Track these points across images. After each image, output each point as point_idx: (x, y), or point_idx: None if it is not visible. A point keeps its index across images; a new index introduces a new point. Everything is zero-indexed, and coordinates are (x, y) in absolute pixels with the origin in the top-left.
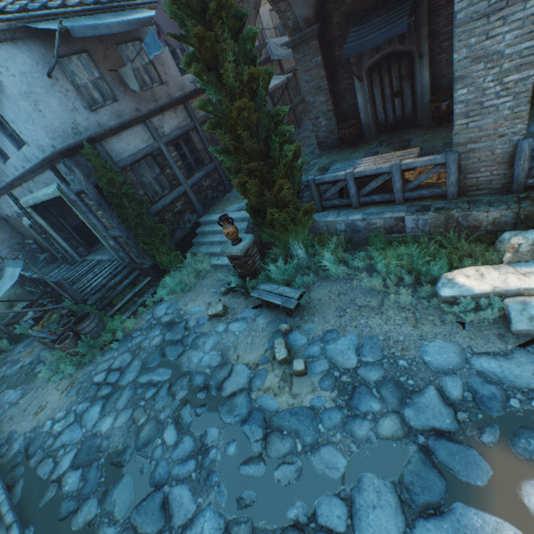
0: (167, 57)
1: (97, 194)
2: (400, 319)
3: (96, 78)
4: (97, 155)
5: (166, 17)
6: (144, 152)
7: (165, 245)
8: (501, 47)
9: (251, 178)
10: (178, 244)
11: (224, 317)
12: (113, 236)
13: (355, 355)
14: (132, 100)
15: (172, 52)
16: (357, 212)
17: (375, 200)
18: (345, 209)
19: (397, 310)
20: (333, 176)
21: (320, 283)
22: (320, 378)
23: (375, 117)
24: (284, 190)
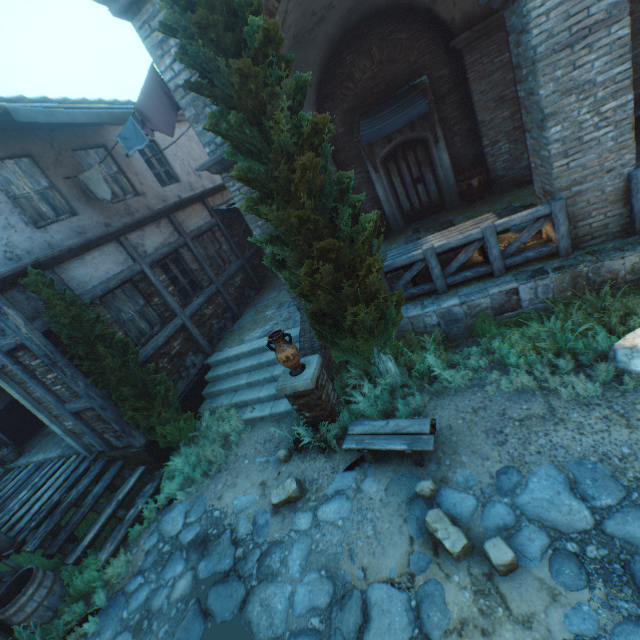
0: (141, 166)
1: (47, 345)
2: (598, 421)
3: (44, 188)
4: (50, 283)
5: (153, 103)
6: (121, 277)
7: (168, 406)
8: (590, 75)
9: (321, 266)
10: (183, 402)
11: (302, 500)
12: (74, 411)
13: (578, 500)
14: (98, 213)
15: (146, 161)
16: (448, 296)
17: (468, 277)
18: (427, 298)
19: (582, 410)
20: (407, 257)
21: (434, 402)
22: (549, 565)
23: (400, 206)
24: (372, 274)
